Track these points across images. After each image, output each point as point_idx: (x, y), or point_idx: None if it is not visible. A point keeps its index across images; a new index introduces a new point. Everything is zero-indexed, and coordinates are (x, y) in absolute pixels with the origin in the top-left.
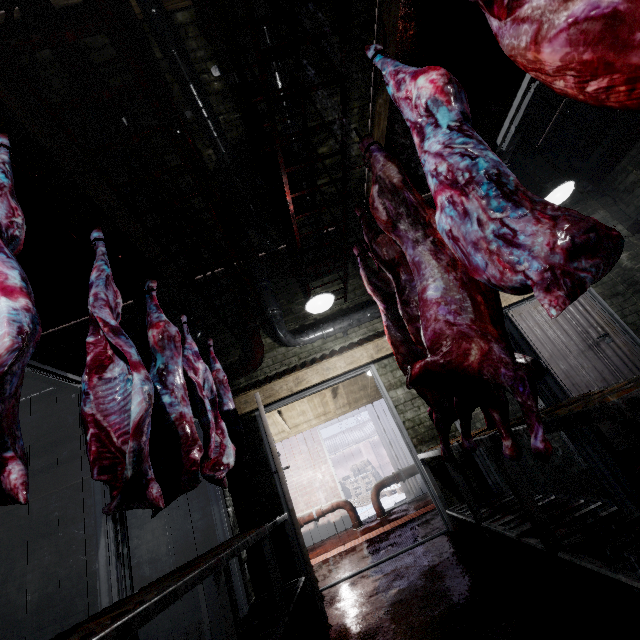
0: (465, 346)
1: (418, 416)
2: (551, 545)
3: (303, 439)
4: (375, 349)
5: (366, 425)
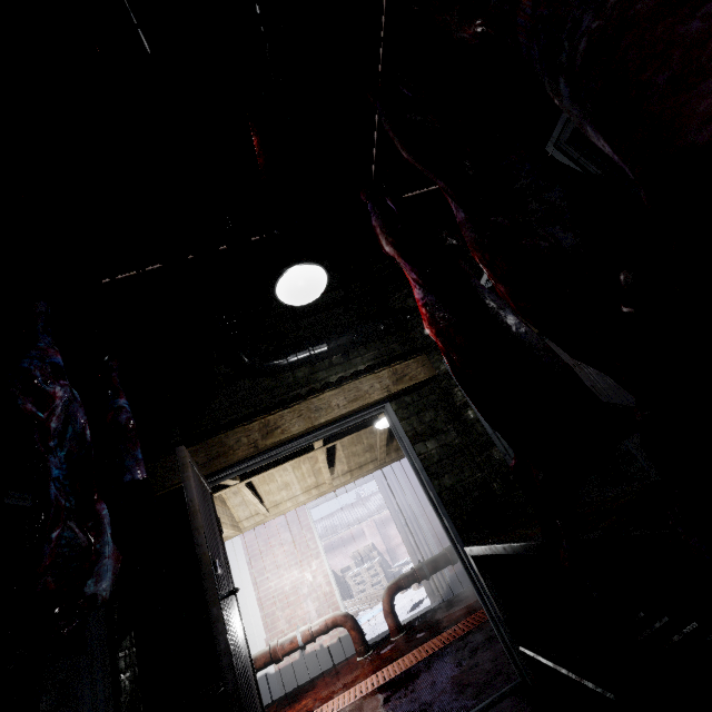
0: None
1: (461, 482)
2: None
3: (286, 523)
4: (392, 378)
5: (370, 500)
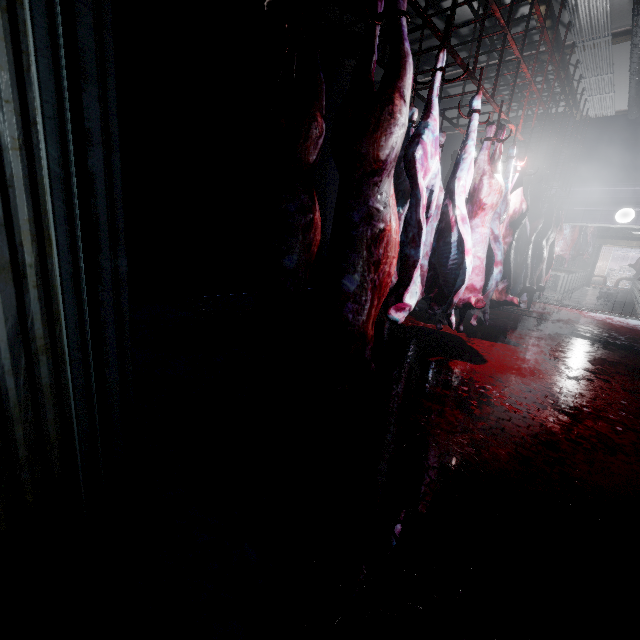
0: (637, 266)
1: None
2: (633, 290)
3: (604, 249)
4: None
5: None
